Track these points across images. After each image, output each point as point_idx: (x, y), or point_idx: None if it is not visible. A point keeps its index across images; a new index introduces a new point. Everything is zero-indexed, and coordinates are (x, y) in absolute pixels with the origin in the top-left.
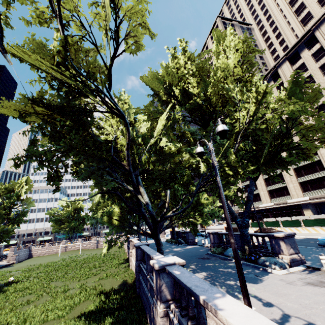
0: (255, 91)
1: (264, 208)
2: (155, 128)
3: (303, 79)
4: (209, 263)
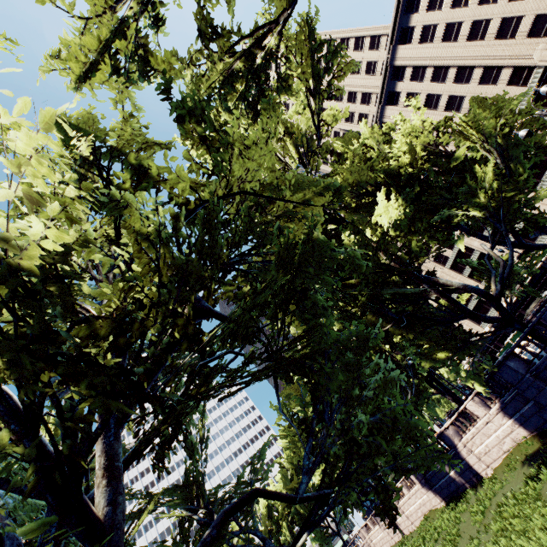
0: (463, 122)
1: None
2: (377, 229)
3: (483, 99)
4: None
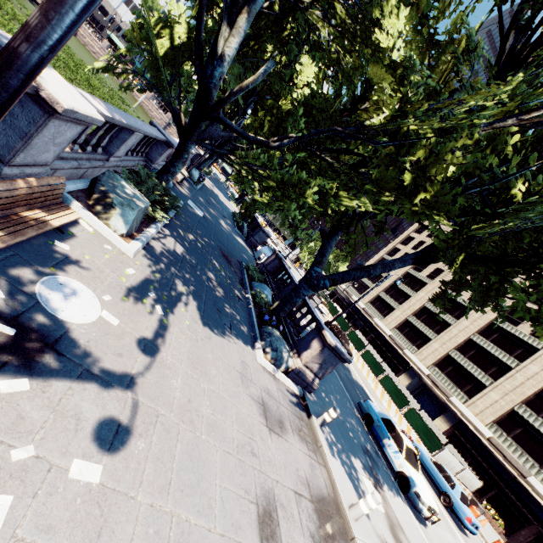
0: None
1: (375, 326)
2: None
3: None
4: (217, 263)
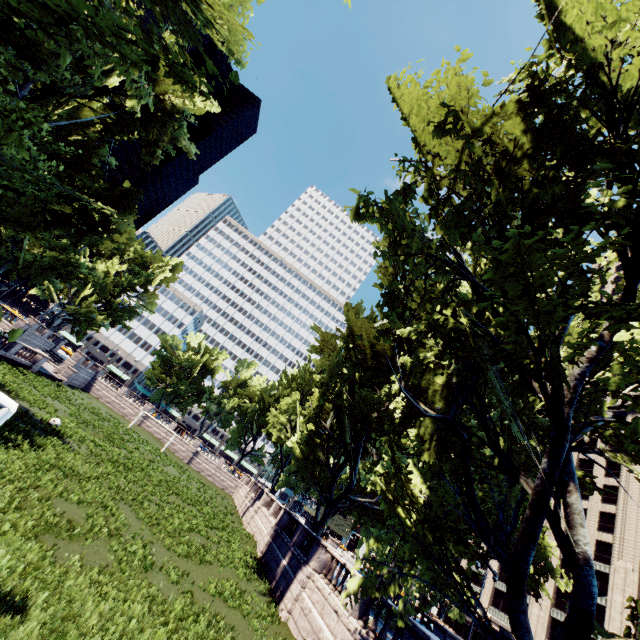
0: None
1: None
2: None
3: None
4: None
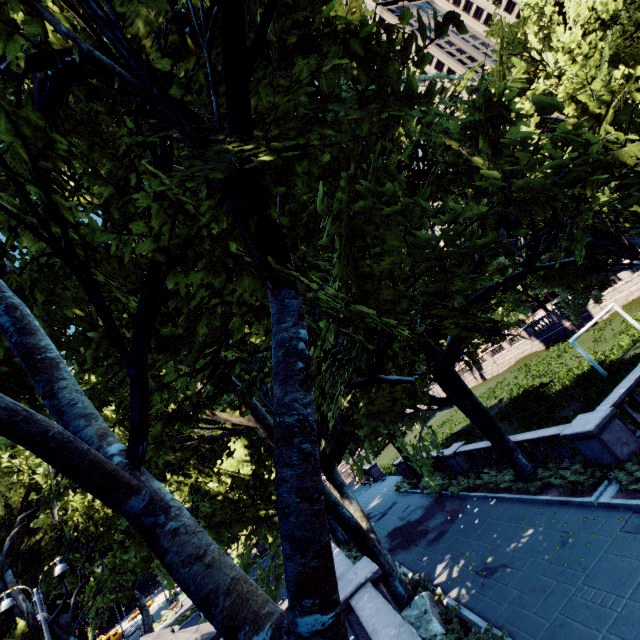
0: None
1: None
2: None
3: None
4: None
